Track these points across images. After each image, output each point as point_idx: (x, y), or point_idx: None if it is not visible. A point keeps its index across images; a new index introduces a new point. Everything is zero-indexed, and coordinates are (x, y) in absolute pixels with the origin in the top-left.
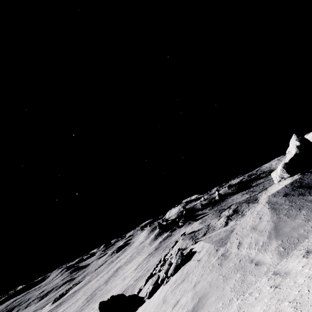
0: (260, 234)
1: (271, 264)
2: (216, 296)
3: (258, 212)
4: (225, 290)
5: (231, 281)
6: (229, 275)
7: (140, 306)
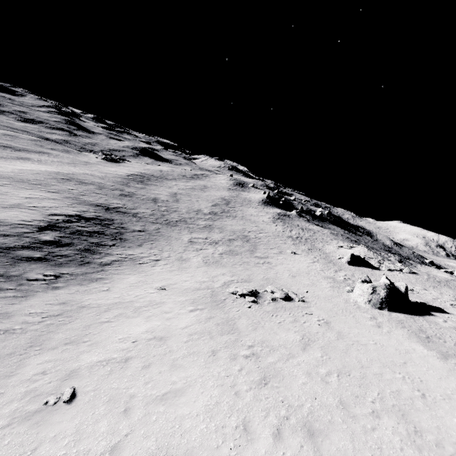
0: None
1: None
2: None
3: None
4: None
5: None
6: None
7: (379, 270)
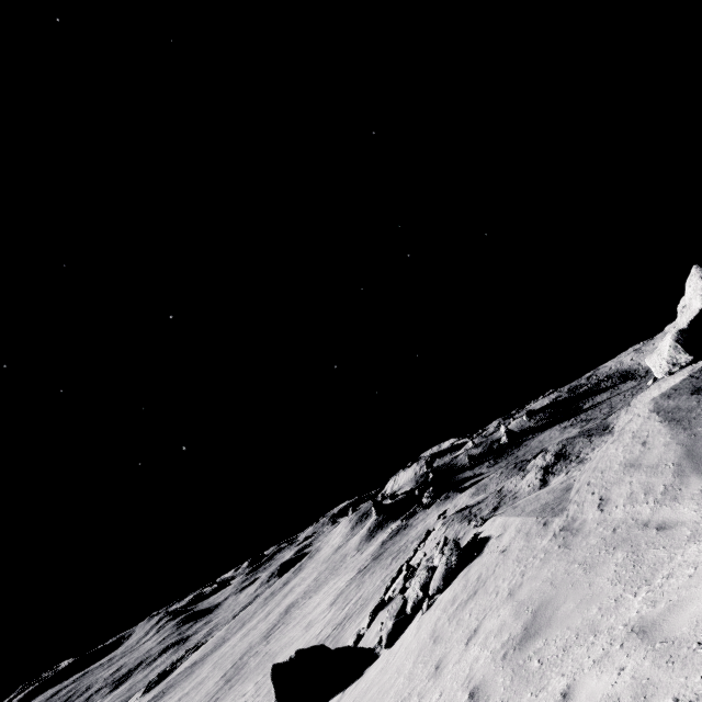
0: (653, 473)
1: (700, 522)
2: (577, 599)
3: (634, 434)
4: (596, 586)
5: (606, 567)
6: (597, 558)
7: (369, 667)
